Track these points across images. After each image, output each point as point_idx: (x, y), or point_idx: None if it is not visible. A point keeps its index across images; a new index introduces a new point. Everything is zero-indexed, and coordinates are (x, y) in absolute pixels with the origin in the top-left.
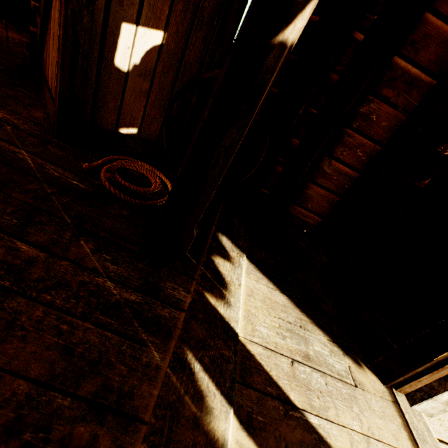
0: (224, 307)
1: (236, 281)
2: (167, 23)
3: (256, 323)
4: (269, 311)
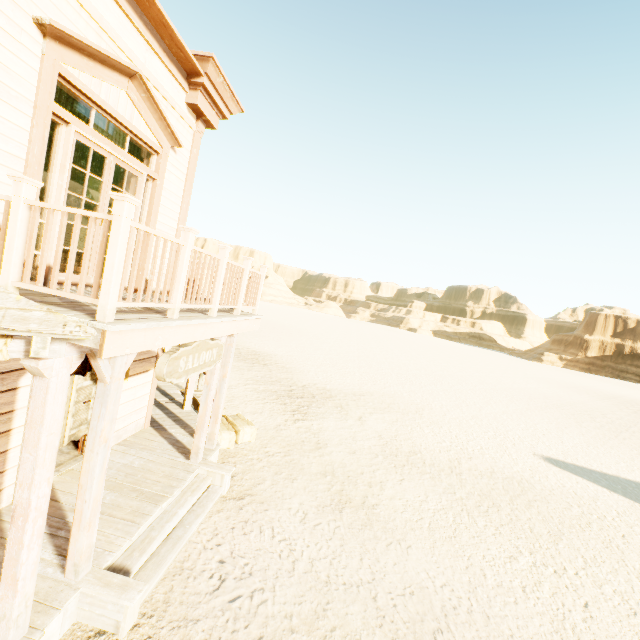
0: None
1: None
2: None
3: None
4: None
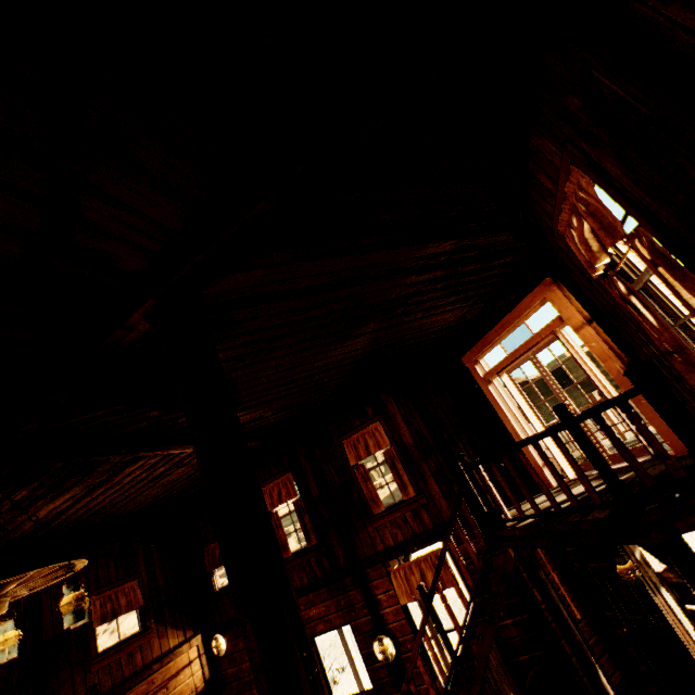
0: None
1: None
2: (509, 690)
3: None
4: None
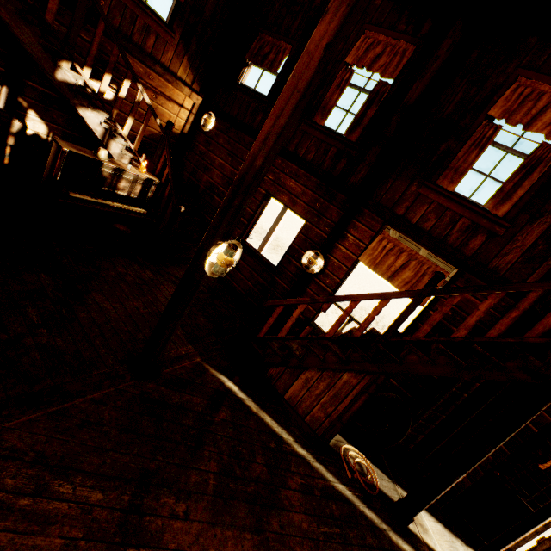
0: (435, 547)
1: (427, 526)
2: None
3: (444, 549)
4: (442, 538)
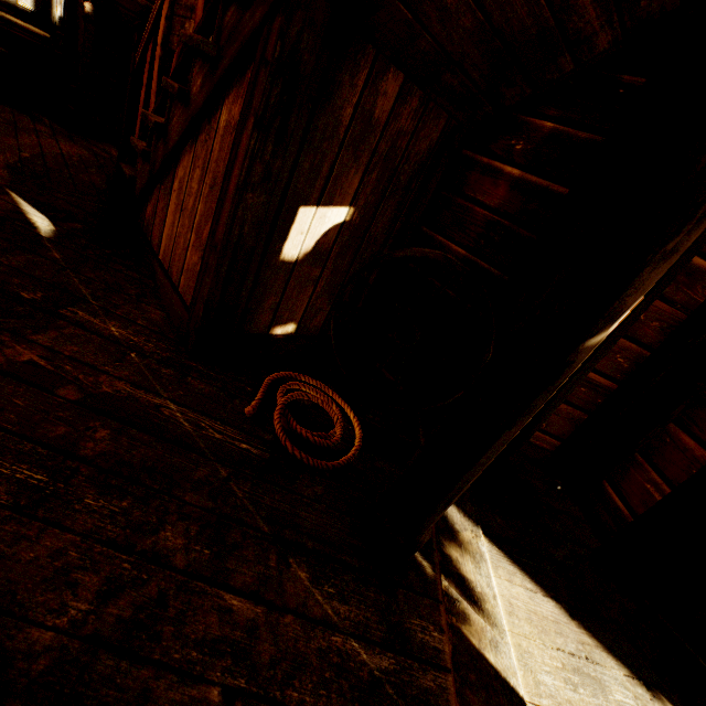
0: (492, 650)
1: (488, 589)
2: (355, 196)
3: (535, 669)
4: (542, 639)
